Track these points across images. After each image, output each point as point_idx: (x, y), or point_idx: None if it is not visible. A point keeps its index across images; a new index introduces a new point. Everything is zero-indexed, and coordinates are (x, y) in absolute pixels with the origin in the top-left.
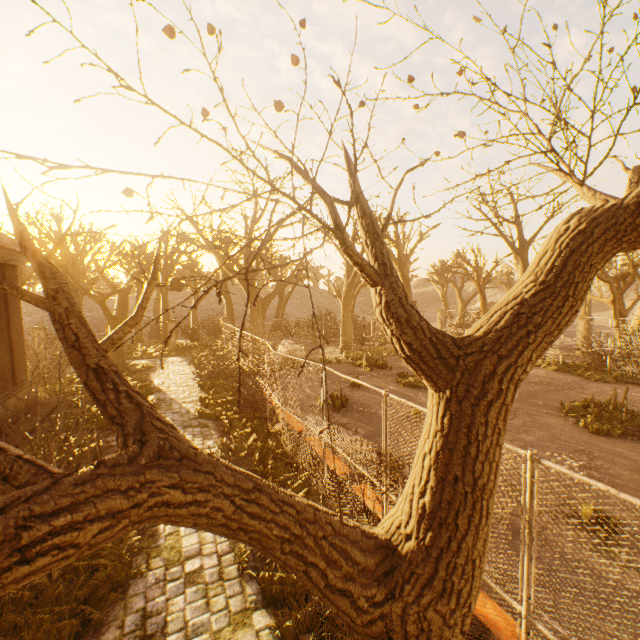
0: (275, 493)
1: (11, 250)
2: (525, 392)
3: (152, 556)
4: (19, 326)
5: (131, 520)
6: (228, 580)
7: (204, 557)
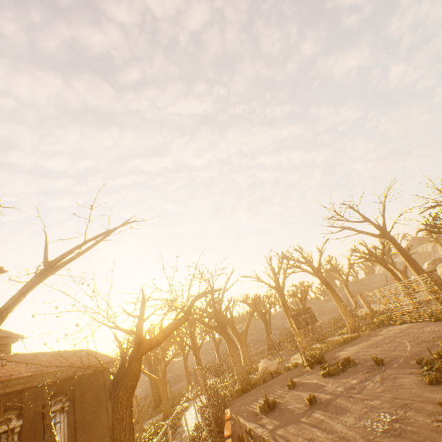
0: None
1: (104, 362)
2: (410, 354)
3: None
4: None
5: None
6: None
7: None
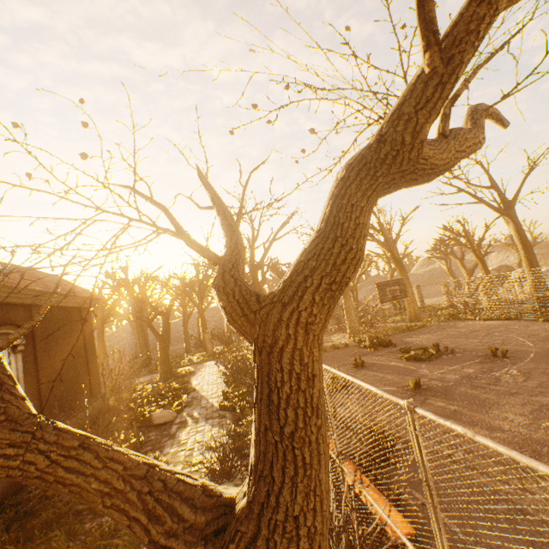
0: (105, 451)
1: (83, 297)
2: (542, 350)
3: None
4: (93, 351)
5: None
6: None
7: None
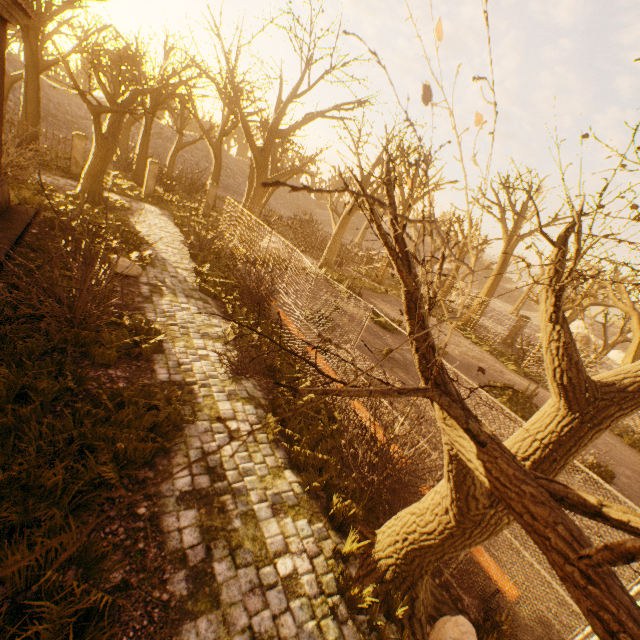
0: None
1: (15, 2)
2: (464, 362)
3: (196, 410)
4: (1, 107)
5: None
6: (261, 444)
7: (239, 422)
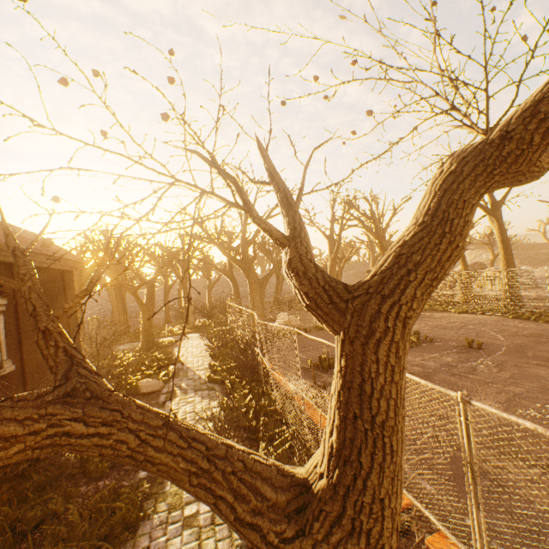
0: (186, 431)
1: (67, 259)
2: (513, 345)
3: (159, 501)
4: (75, 316)
5: (28, 445)
6: (219, 525)
7: (200, 503)
